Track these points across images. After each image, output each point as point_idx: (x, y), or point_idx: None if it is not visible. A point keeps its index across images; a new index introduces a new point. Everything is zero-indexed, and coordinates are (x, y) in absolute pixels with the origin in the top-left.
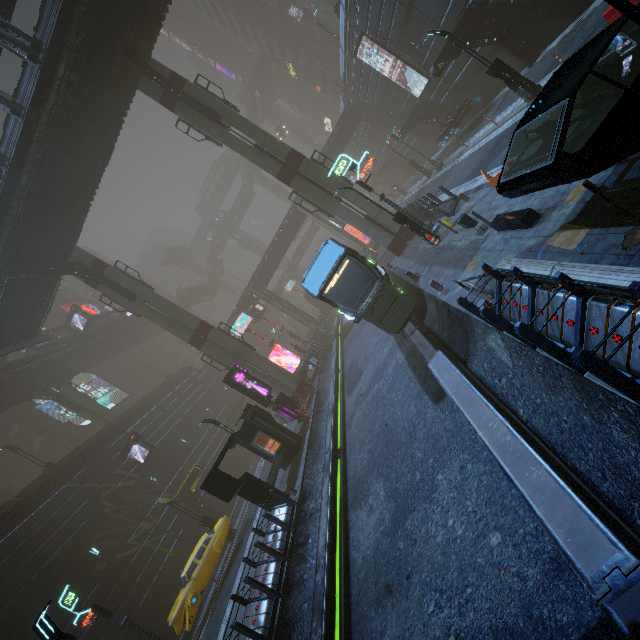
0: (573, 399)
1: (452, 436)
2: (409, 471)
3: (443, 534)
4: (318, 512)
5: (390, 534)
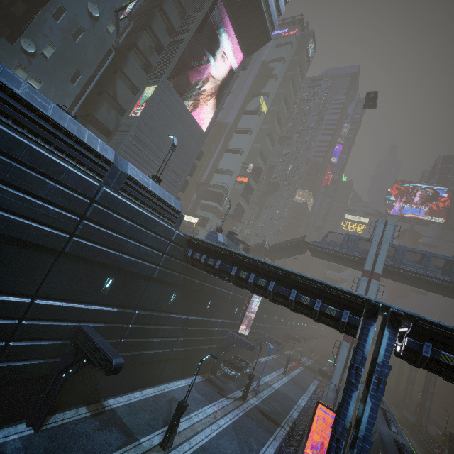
0: None
1: None
2: None
3: None
4: None
5: None
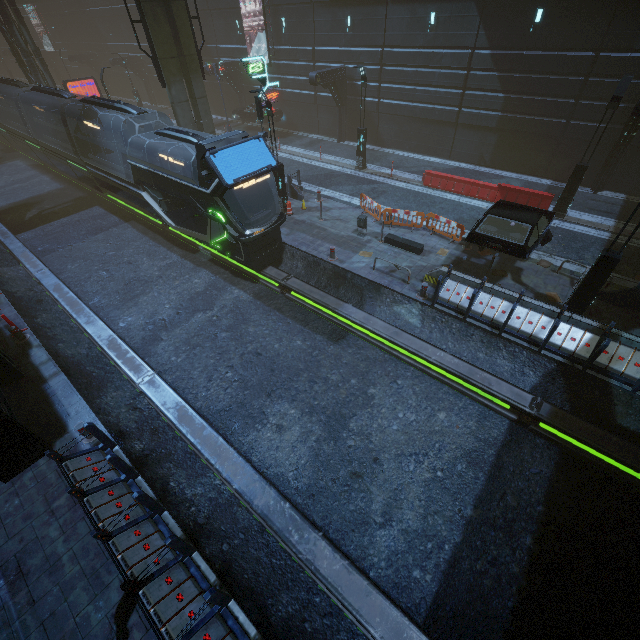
0: (475, 346)
1: (371, 364)
2: (329, 390)
3: (398, 423)
4: (156, 452)
5: (331, 439)
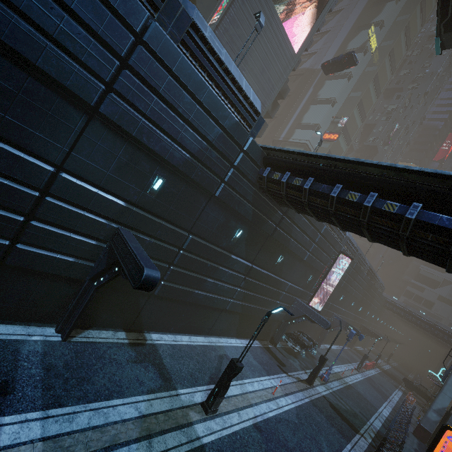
0: None
1: None
2: None
3: None
4: None
5: None
